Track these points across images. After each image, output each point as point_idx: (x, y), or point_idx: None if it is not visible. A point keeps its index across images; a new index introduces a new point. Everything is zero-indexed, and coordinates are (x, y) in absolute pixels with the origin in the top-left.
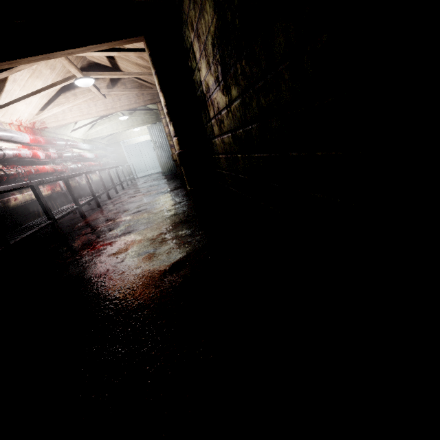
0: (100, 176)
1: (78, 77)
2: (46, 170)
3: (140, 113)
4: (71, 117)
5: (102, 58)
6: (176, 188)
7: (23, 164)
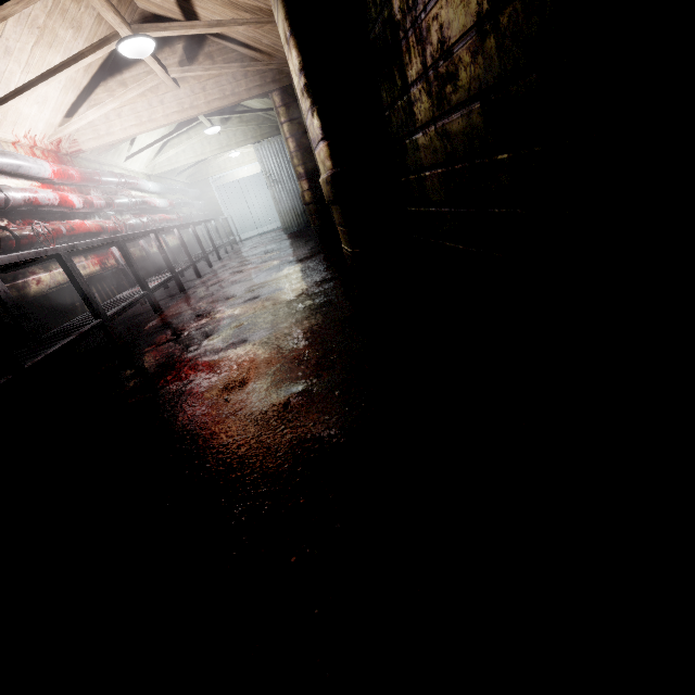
0: (179, 237)
1: (123, 36)
2: (87, 228)
3: (240, 120)
4: (120, 128)
5: (165, 2)
6: (315, 254)
7: (45, 218)
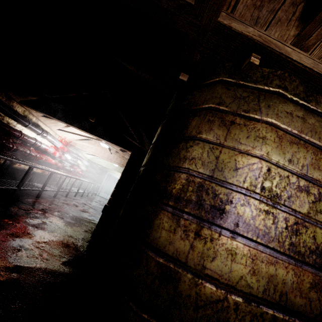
0: (74, 182)
1: (103, 142)
2: (51, 162)
3: None
4: (89, 150)
5: None
6: None
7: (44, 153)
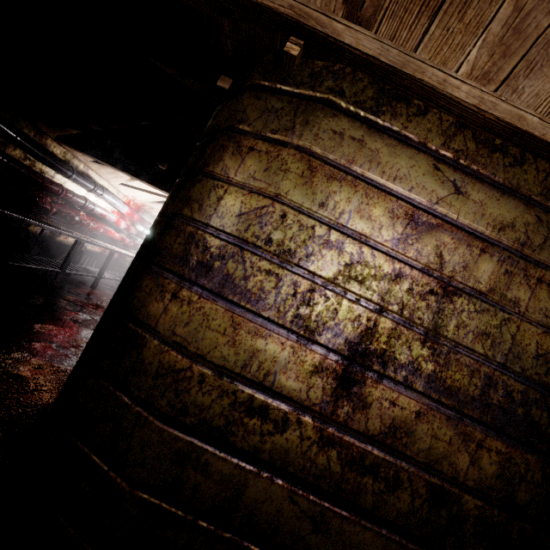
0: None
1: None
2: (114, 236)
3: None
4: None
5: None
6: None
7: (102, 222)
